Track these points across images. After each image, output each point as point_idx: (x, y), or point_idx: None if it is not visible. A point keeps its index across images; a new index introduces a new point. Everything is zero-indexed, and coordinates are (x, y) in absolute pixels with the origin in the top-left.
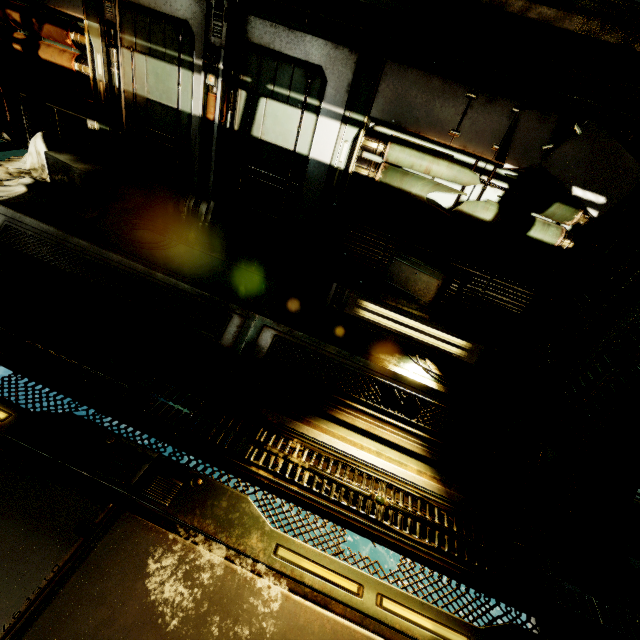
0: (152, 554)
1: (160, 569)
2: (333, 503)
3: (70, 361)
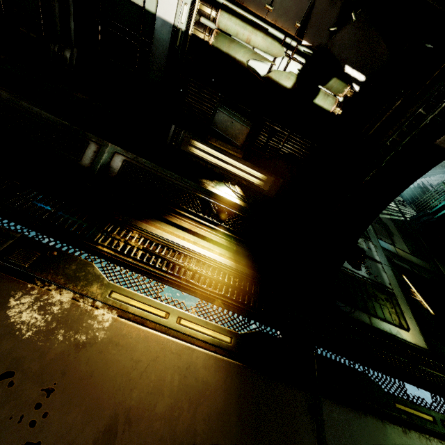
0: (13, 296)
1: (19, 304)
2: (157, 269)
3: None
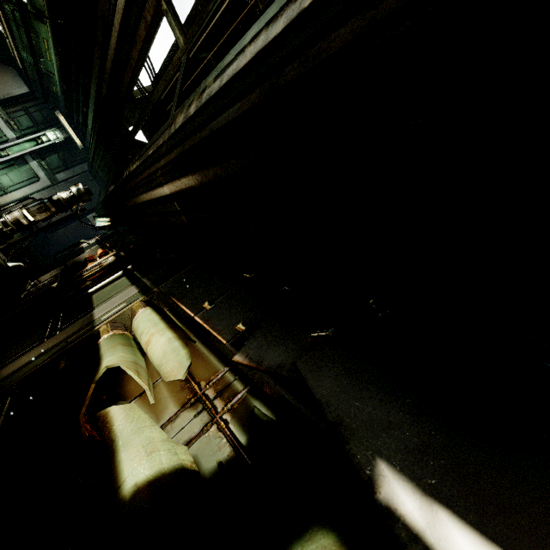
0: None
1: None
2: None
3: None
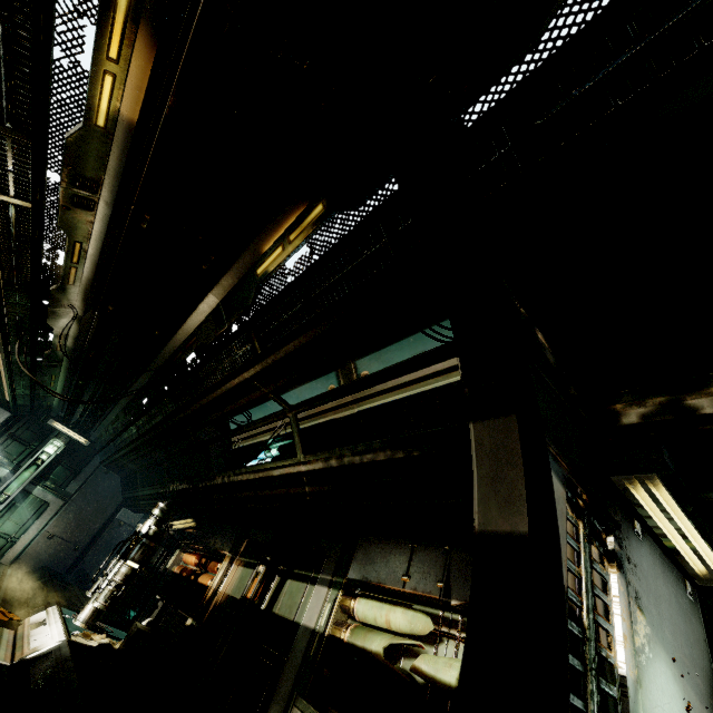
0: None
1: None
2: None
3: None
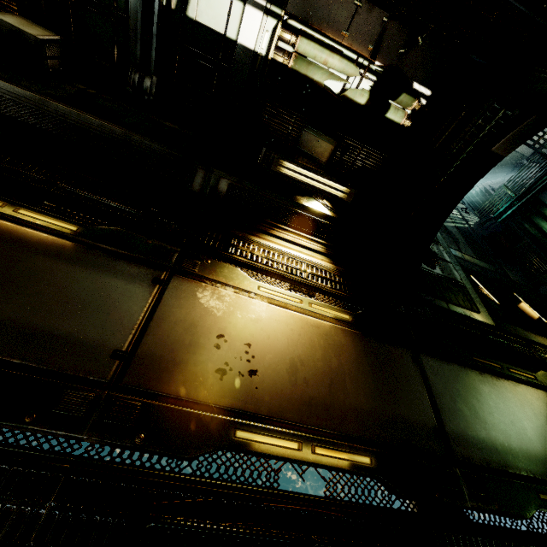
0: (197, 291)
1: (204, 296)
2: (281, 271)
3: (95, 199)
